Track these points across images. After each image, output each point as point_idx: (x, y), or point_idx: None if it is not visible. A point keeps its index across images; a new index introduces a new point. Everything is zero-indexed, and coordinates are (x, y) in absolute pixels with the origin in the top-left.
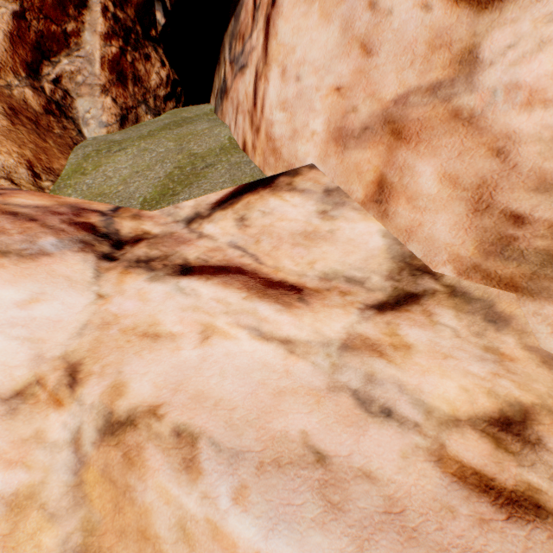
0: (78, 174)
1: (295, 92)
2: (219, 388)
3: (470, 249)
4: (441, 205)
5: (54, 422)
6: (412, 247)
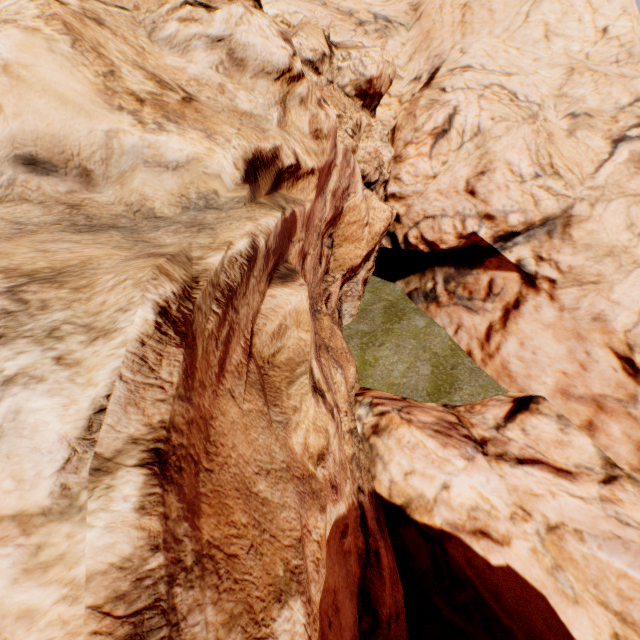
0: (367, 365)
1: (531, 358)
2: (574, 515)
3: (635, 462)
4: (622, 442)
5: (526, 526)
6: (607, 453)
